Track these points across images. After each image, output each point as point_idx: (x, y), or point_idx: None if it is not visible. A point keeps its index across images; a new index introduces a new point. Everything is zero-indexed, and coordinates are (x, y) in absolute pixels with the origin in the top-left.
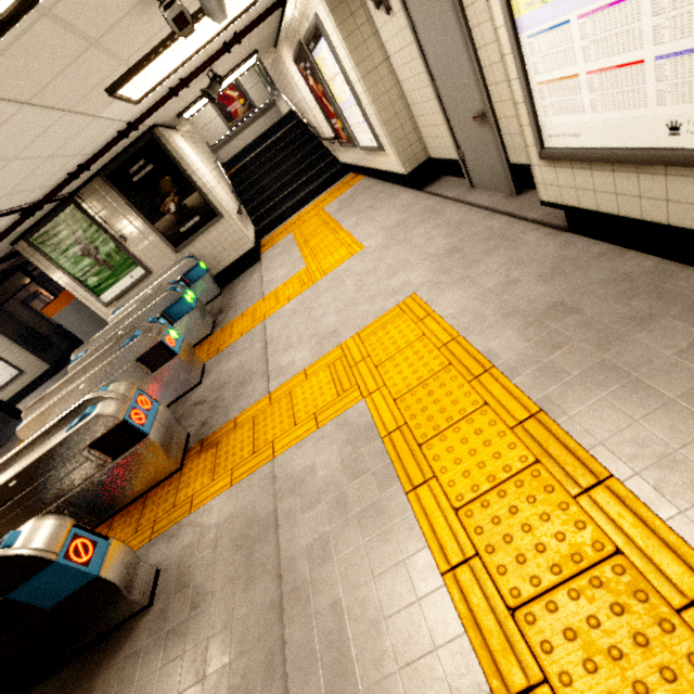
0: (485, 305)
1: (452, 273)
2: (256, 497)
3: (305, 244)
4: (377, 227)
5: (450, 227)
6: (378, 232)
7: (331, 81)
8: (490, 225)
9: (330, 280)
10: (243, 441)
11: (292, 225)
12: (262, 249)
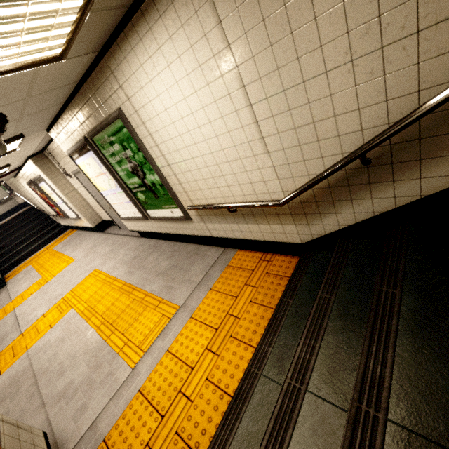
0: (117, 263)
1: (109, 258)
2: (18, 367)
3: (41, 267)
4: (82, 250)
5: (111, 243)
6: (83, 252)
7: (50, 194)
8: (123, 240)
9: (57, 277)
10: (6, 358)
11: (30, 261)
12: (7, 279)
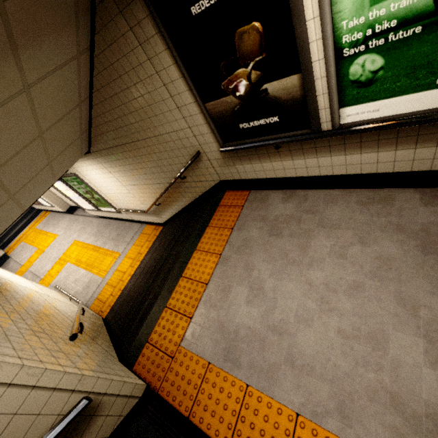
0: (88, 236)
1: (82, 232)
2: None
3: (33, 243)
4: (61, 228)
5: (81, 222)
6: (62, 229)
7: None
8: (89, 220)
9: (50, 248)
10: None
11: (20, 239)
12: (8, 253)
